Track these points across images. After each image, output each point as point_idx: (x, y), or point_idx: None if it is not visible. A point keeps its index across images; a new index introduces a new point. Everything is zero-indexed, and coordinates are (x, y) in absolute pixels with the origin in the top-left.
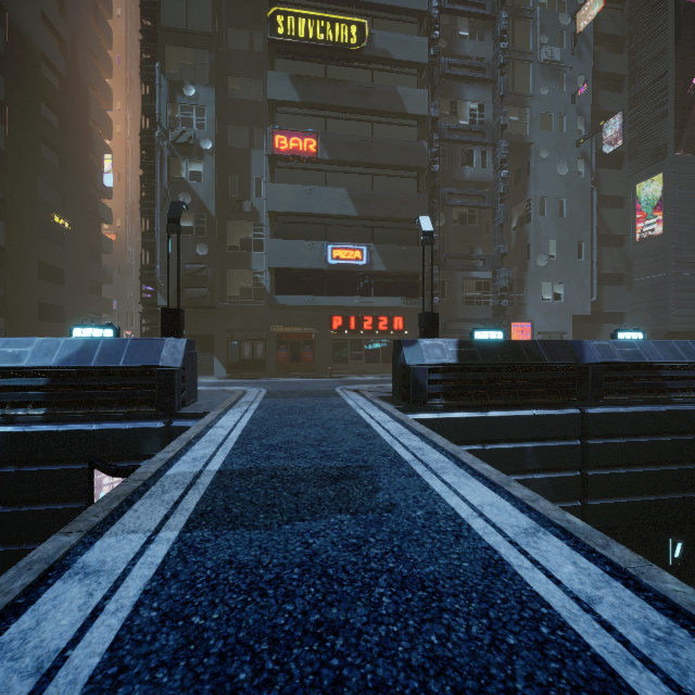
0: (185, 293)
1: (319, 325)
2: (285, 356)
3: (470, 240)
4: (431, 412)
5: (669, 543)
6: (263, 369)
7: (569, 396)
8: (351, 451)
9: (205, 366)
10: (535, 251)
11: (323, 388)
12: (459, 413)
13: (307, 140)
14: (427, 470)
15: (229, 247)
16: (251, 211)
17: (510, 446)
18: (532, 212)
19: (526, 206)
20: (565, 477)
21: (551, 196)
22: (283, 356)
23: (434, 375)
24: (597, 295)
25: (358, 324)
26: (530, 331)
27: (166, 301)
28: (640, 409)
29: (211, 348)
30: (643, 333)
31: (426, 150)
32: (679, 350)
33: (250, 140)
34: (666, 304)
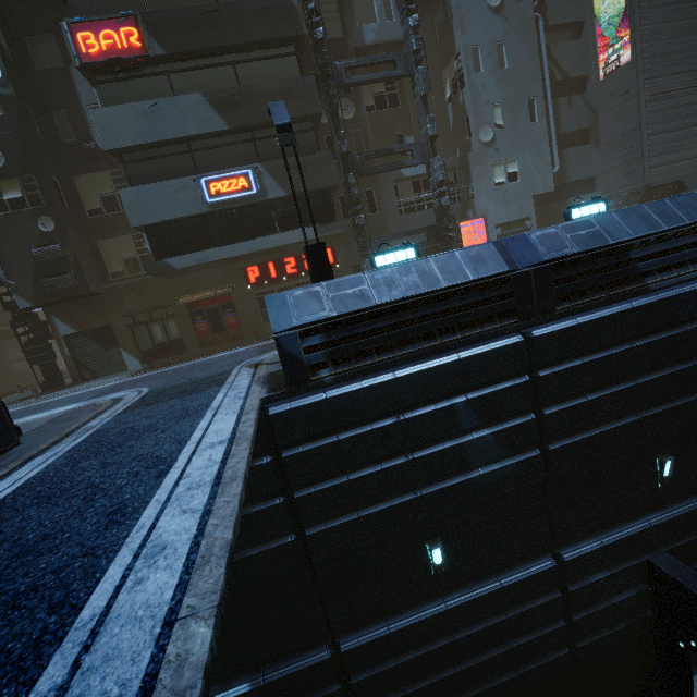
0: (45, 286)
1: (234, 282)
2: (205, 329)
3: (396, 129)
4: (318, 390)
5: (656, 463)
6: (185, 349)
7: (508, 319)
8: (18, 596)
9: (115, 363)
10: (477, 123)
11: (222, 369)
12: (355, 383)
13: (124, 30)
14: (51, 691)
15: (90, 211)
16: (99, 156)
17: (435, 408)
18: (464, 70)
19: (456, 65)
20: (515, 426)
21: (484, 41)
22: (203, 329)
23: (312, 339)
24: (561, 164)
25: (280, 269)
26: (484, 228)
27: (27, 301)
28: (604, 314)
29: (113, 341)
30: (606, 203)
31: (296, 7)
32: (653, 215)
33: (62, 53)
34: (641, 155)
